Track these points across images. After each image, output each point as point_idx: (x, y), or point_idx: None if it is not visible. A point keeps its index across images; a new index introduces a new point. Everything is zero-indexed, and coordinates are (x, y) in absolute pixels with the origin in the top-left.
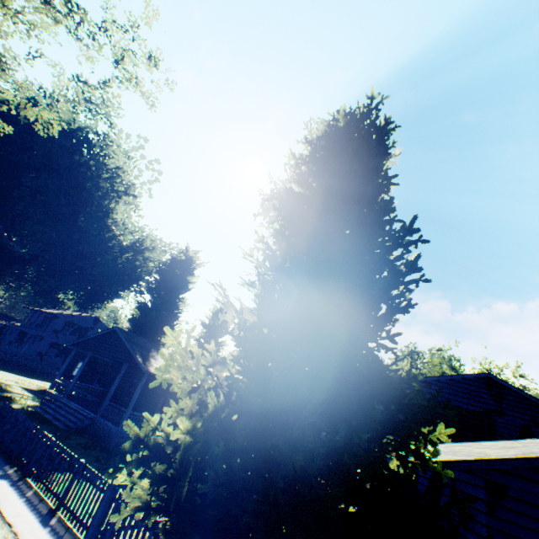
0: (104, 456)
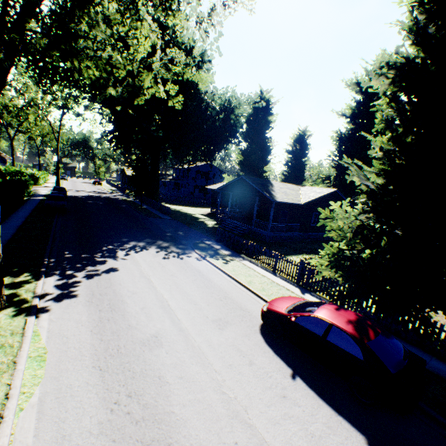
0: (267, 246)
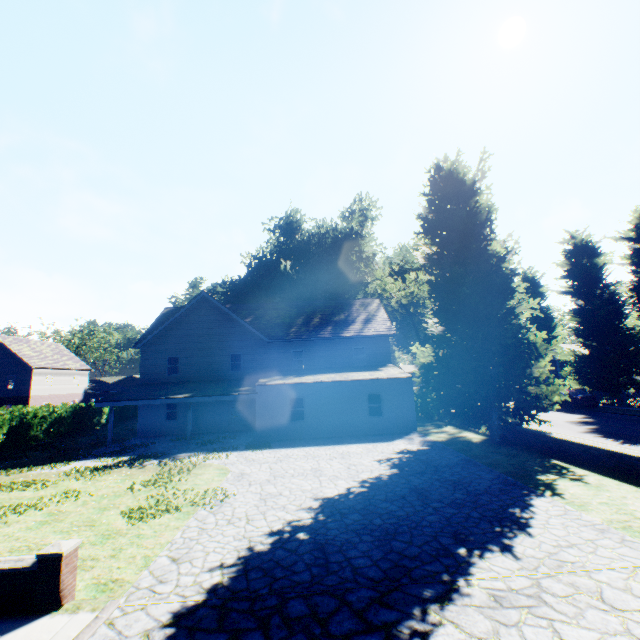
0: None
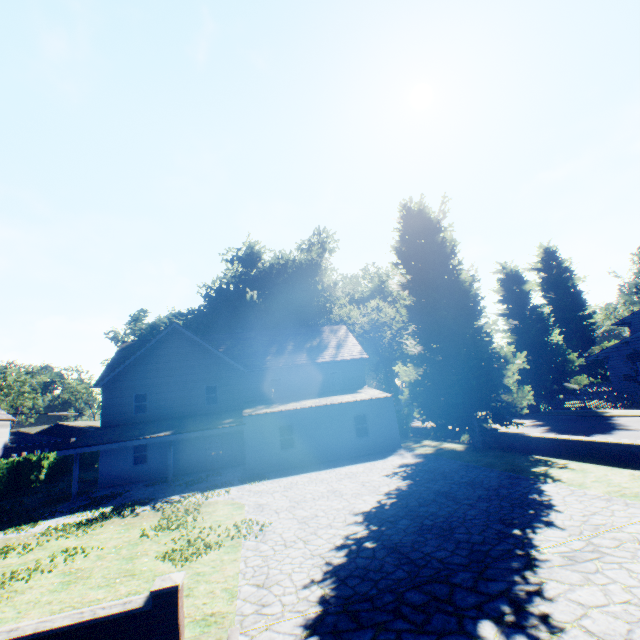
0: None
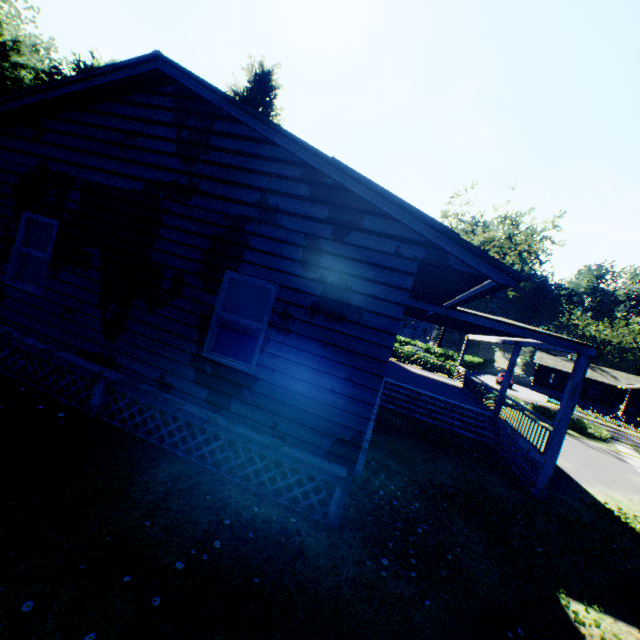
0: None
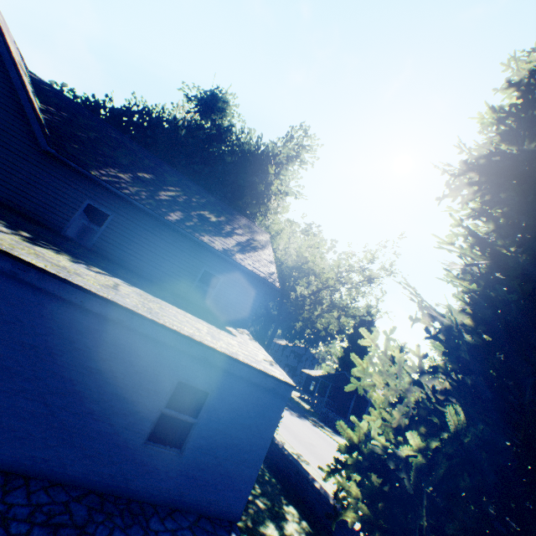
0: None
